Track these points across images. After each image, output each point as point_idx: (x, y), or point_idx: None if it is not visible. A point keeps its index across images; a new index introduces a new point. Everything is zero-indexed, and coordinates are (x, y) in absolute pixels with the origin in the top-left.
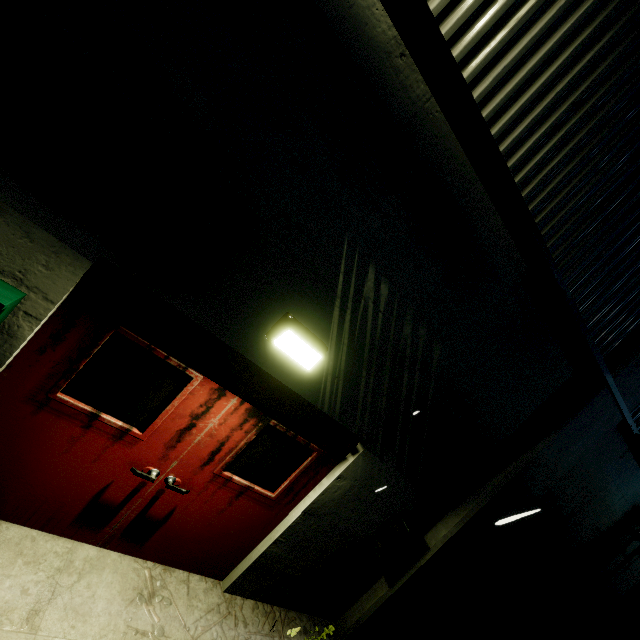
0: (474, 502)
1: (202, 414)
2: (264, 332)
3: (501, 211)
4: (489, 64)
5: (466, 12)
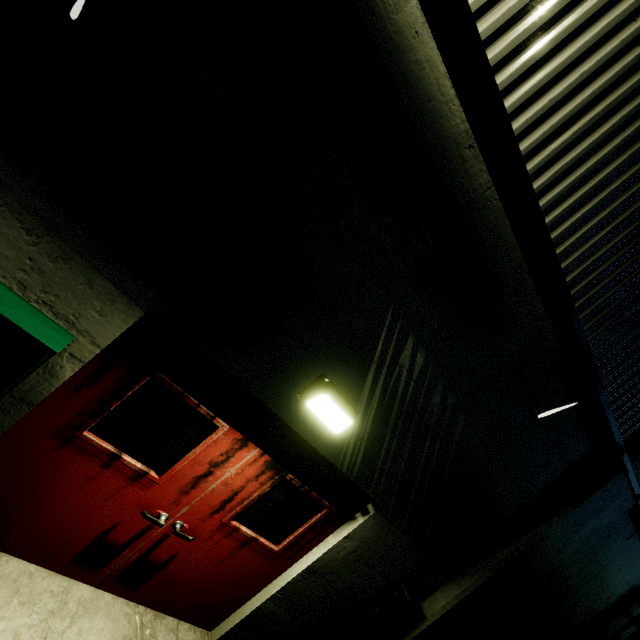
0: (477, 574)
1: (221, 462)
2: (297, 390)
3: (543, 295)
4: (550, 161)
5: (535, 113)
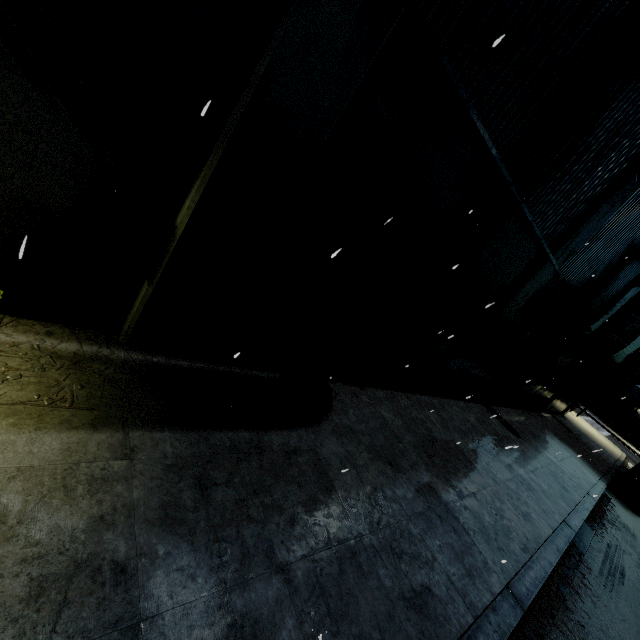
0: (212, 155)
1: None
2: None
3: None
4: None
5: None
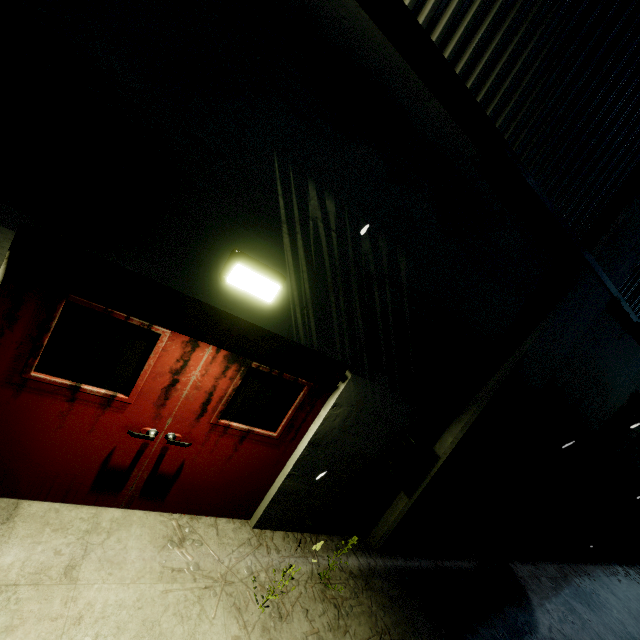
0: (474, 406)
1: (181, 369)
2: (217, 274)
3: (437, 93)
4: None
5: None
